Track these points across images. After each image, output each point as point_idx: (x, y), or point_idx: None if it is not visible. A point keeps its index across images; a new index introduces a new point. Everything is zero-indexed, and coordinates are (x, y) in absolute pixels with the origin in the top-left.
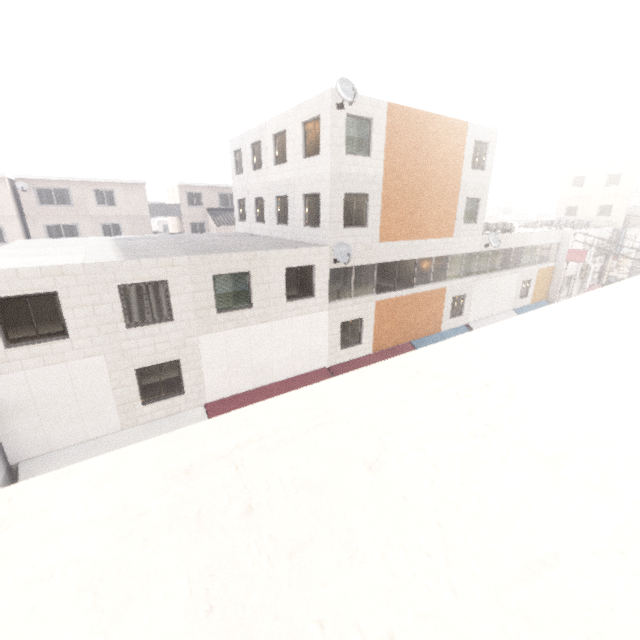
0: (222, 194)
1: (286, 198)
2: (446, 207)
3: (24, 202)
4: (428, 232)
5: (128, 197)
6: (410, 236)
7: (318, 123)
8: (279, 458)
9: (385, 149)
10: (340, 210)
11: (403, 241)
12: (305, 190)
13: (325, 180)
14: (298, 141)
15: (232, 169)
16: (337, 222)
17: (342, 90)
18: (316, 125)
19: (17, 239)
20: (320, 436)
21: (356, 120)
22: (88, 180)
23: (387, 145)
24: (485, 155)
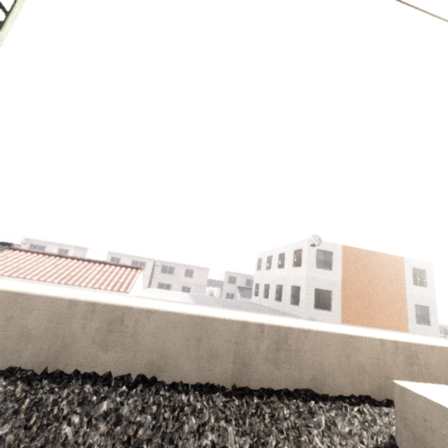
0: (248, 279)
1: (282, 286)
2: (396, 308)
3: (155, 270)
4: (383, 324)
5: (199, 274)
6: (367, 324)
7: (301, 252)
8: (239, 313)
9: (342, 267)
10: (312, 297)
11: (361, 326)
12: (292, 283)
13: (303, 280)
14: (290, 258)
15: (255, 267)
16: (310, 304)
17: (313, 239)
18: (300, 252)
19: (145, 287)
20: (245, 314)
21: (322, 252)
22: (185, 264)
23: (343, 265)
24: (425, 277)
